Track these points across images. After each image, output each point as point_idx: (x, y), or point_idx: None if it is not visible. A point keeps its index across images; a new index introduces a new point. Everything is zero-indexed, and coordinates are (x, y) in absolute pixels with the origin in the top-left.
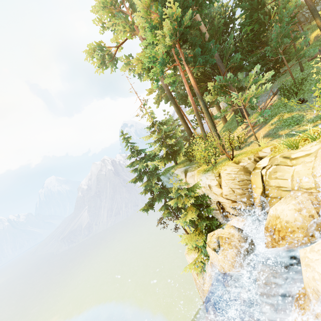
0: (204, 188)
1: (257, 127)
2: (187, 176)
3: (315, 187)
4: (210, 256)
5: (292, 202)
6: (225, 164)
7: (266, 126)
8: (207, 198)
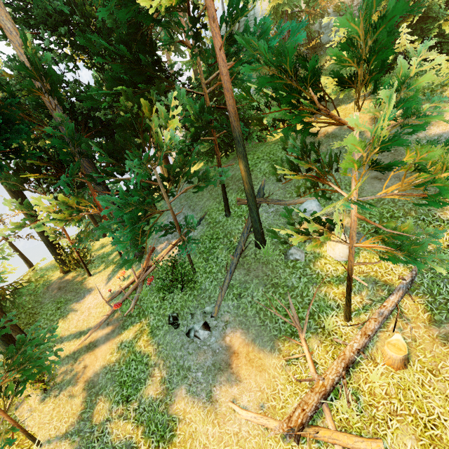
0: None
1: (112, 324)
2: None
3: None
4: None
5: None
6: None
7: (115, 340)
8: None
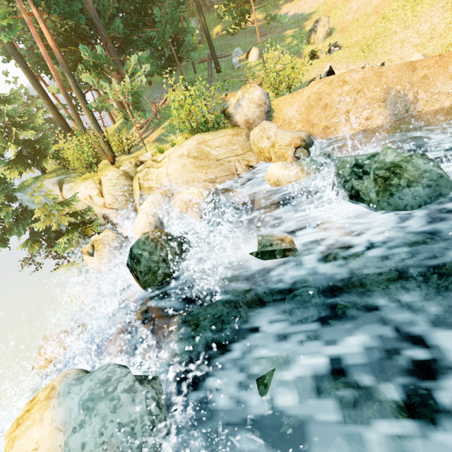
0: (86, 201)
1: (150, 129)
2: (63, 189)
3: (168, 184)
4: (89, 264)
5: (151, 197)
6: (107, 169)
7: (159, 129)
8: (91, 213)
